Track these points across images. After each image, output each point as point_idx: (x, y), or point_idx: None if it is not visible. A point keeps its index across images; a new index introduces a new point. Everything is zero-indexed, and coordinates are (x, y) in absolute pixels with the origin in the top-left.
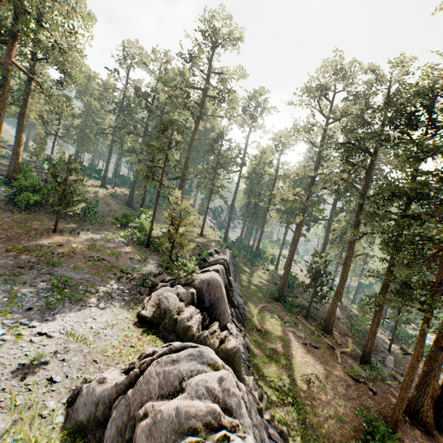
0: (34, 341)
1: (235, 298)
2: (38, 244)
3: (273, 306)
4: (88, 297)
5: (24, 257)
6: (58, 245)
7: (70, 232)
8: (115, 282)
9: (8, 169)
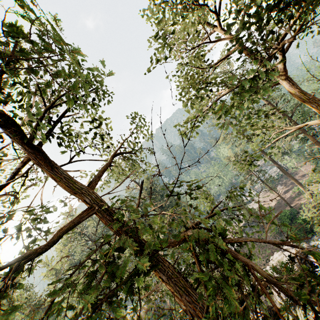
0: None
1: None
2: None
3: None
4: None
5: None
6: None
7: None
8: None
9: None
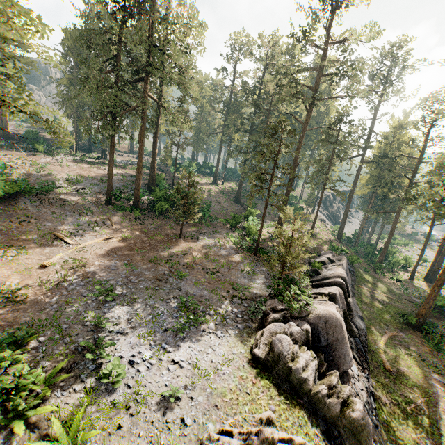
0: (170, 370)
1: (354, 322)
2: (169, 254)
3: (407, 336)
4: (208, 320)
5: (161, 269)
6: (183, 254)
7: (191, 237)
8: (229, 302)
9: (148, 180)
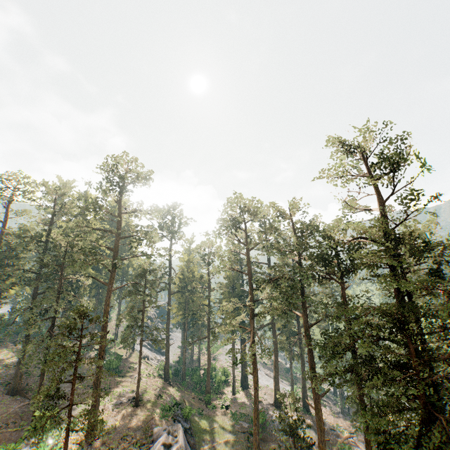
0: None
1: None
2: None
3: None
4: None
5: None
6: None
7: None
8: None
9: None
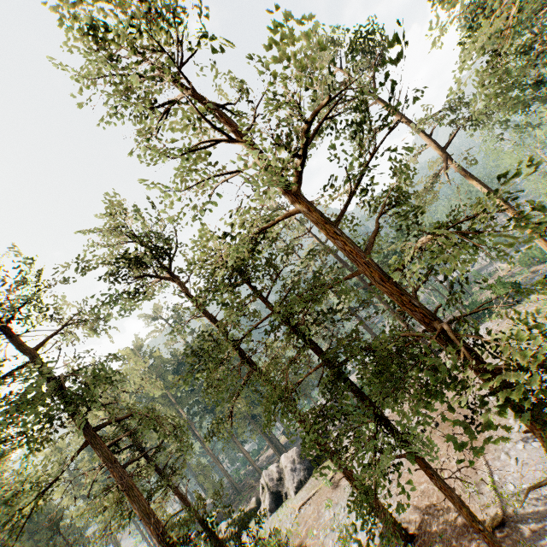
0: None
1: None
2: None
3: None
4: None
5: None
6: None
7: None
8: None
9: None
